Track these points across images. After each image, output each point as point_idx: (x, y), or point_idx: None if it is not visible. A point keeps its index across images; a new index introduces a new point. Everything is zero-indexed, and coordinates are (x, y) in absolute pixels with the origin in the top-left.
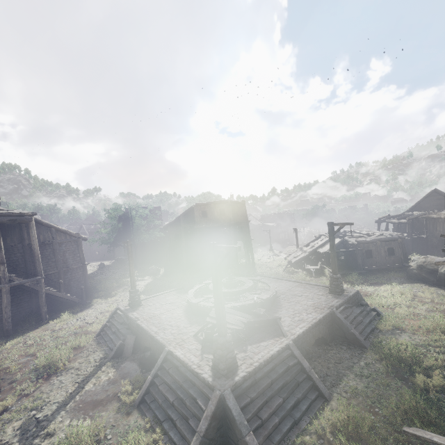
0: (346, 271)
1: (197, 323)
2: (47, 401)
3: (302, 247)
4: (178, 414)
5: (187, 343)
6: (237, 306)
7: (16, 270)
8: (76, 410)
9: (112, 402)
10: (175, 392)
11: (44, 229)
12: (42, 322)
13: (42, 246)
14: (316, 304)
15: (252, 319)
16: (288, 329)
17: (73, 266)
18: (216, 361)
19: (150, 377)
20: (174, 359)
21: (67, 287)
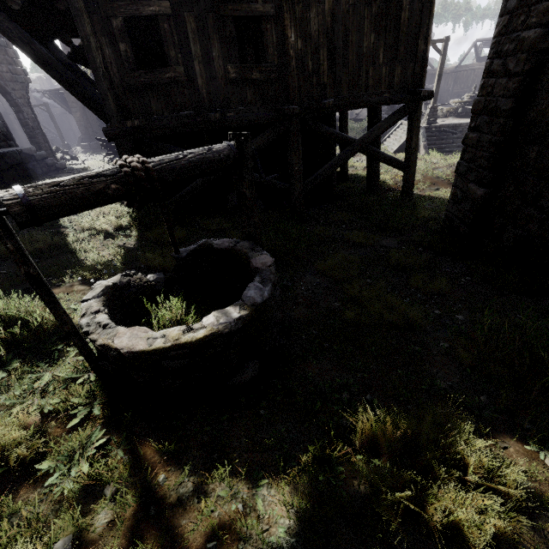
0: None
1: None
2: None
3: None
4: None
5: None
6: None
7: None
8: None
9: None
10: None
11: None
12: None
13: None
14: None
15: None
16: None
17: None
18: None
19: None
20: None
21: None
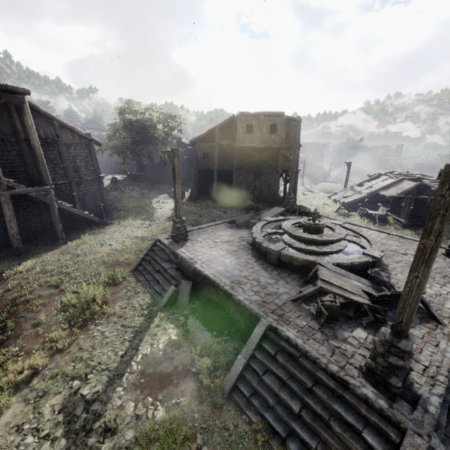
0: (419, 222)
1: (284, 279)
2: (92, 365)
3: (353, 187)
4: (313, 434)
5: (288, 313)
6: (343, 263)
7: (14, 174)
8: (137, 388)
9: (188, 382)
10: (299, 397)
11: (44, 121)
12: (58, 242)
13: (43, 145)
14: (440, 270)
15: (388, 292)
16: (435, 310)
17: (87, 177)
18: (379, 369)
19: (242, 357)
20: (282, 341)
21: (81, 202)
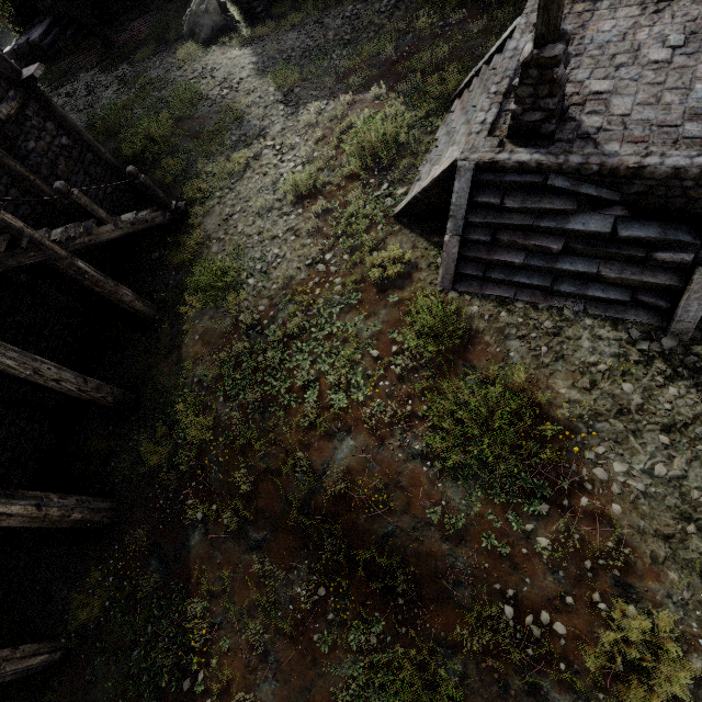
0: None
1: None
2: None
3: None
4: None
5: None
6: None
7: None
8: None
9: None
10: None
11: None
12: (159, 326)
13: None
14: None
15: None
16: None
17: (6, 109)
18: None
19: None
20: None
21: None
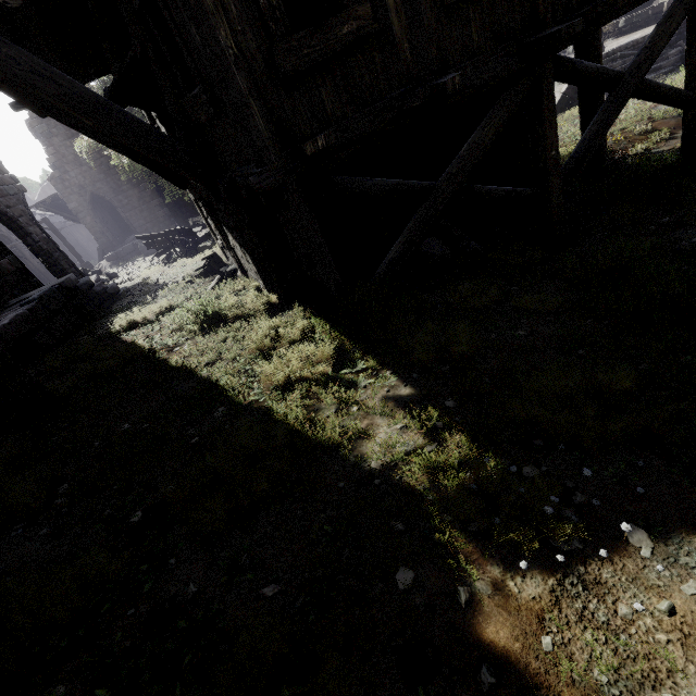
0: None
1: None
2: None
3: None
4: None
5: None
6: None
7: None
8: None
9: None
10: None
11: None
12: None
13: None
14: None
15: None
16: None
17: None
18: None
19: None
20: None
21: None
